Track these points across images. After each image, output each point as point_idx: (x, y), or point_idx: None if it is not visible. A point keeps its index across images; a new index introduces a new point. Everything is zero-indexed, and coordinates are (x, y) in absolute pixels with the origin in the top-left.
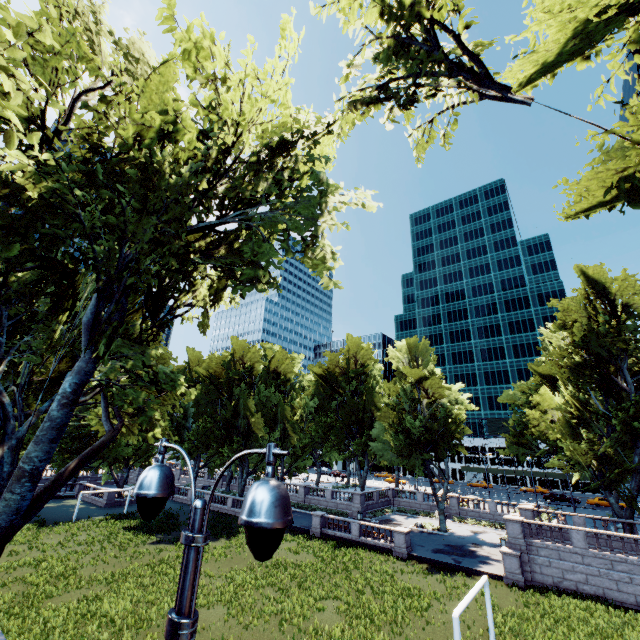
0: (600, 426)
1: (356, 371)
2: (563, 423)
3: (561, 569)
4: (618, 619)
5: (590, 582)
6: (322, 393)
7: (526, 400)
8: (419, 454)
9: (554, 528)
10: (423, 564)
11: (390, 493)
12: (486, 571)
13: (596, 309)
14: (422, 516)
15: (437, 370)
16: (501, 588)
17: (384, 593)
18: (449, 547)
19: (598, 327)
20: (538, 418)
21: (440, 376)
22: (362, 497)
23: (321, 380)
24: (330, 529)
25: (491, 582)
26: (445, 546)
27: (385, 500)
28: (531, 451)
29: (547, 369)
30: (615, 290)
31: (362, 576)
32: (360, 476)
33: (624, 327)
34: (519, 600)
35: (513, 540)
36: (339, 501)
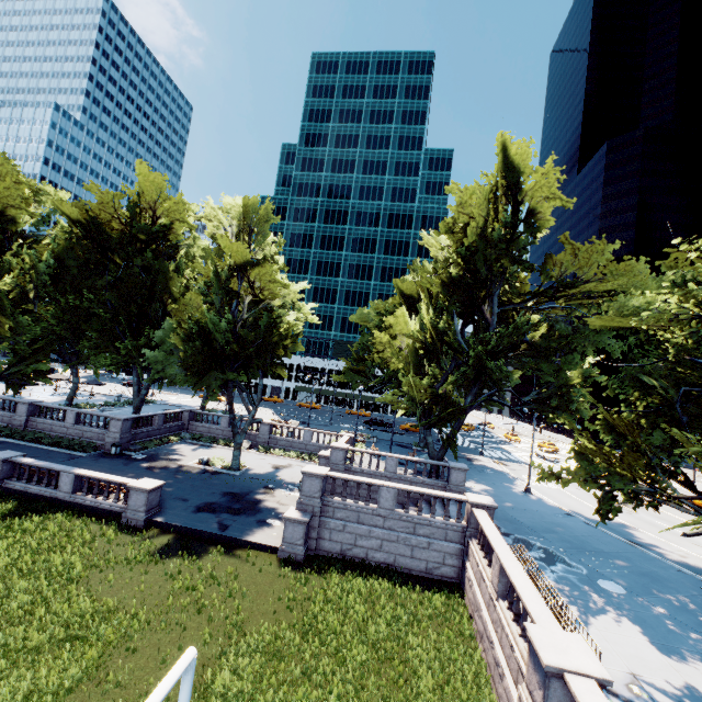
0: (447, 359)
1: (149, 232)
2: (411, 351)
3: (356, 534)
4: (404, 611)
5: (384, 549)
6: (79, 258)
7: (379, 322)
8: (220, 372)
9: (364, 470)
10: (166, 536)
11: (186, 416)
12: (258, 542)
13: (498, 210)
14: (221, 445)
15: (280, 258)
16: (268, 570)
17: (2, 649)
18: (227, 498)
19: (492, 234)
20: (386, 343)
21: (282, 268)
22: (127, 424)
23: (80, 235)
24: (23, 480)
25: (259, 559)
26: (222, 496)
27: (175, 425)
28: (367, 378)
29: (411, 289)
30: (529, 187)
31: (3, 590)
32: (137, 393)
33: (516, 243)
34: (285, 595)
35: (307, 500)
36: (87, 428)
